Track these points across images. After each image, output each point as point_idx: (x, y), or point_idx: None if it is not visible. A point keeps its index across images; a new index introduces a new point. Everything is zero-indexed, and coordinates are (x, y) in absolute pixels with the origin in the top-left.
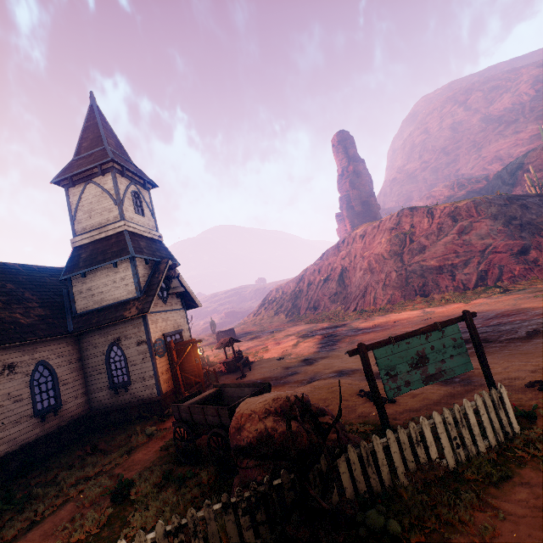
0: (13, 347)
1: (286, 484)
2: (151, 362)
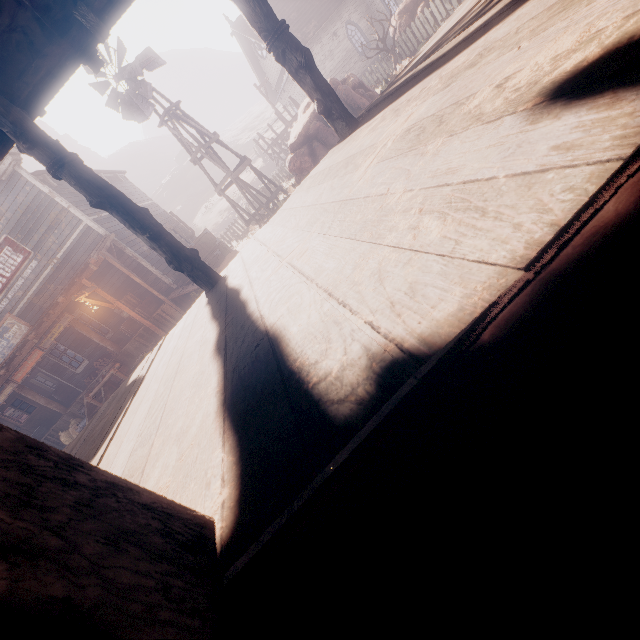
0: (329, 22)
1: (397, 46)
2: None
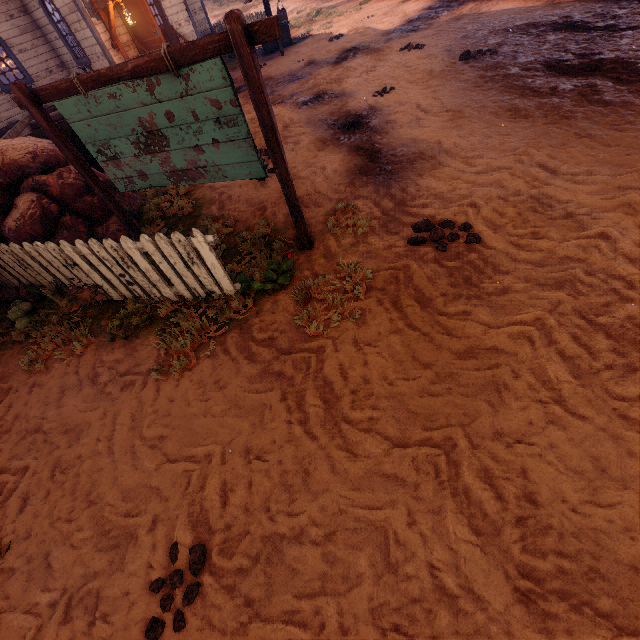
0: None
1: None
2: (90, 30)
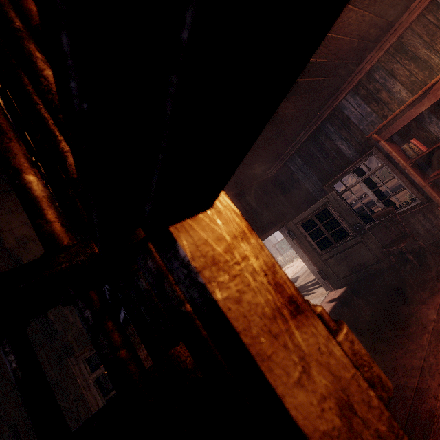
0: None
1: None
2: None
